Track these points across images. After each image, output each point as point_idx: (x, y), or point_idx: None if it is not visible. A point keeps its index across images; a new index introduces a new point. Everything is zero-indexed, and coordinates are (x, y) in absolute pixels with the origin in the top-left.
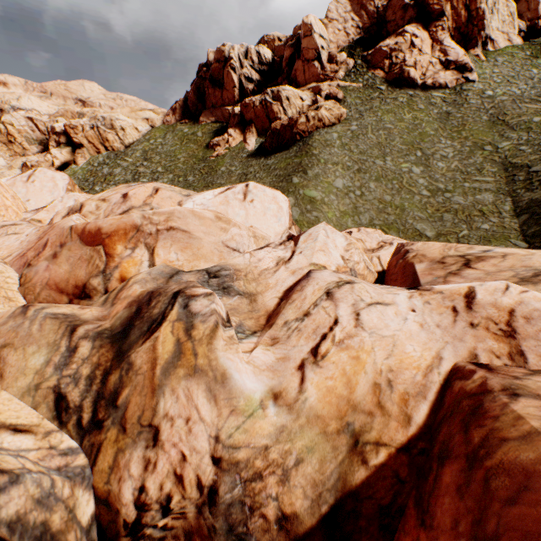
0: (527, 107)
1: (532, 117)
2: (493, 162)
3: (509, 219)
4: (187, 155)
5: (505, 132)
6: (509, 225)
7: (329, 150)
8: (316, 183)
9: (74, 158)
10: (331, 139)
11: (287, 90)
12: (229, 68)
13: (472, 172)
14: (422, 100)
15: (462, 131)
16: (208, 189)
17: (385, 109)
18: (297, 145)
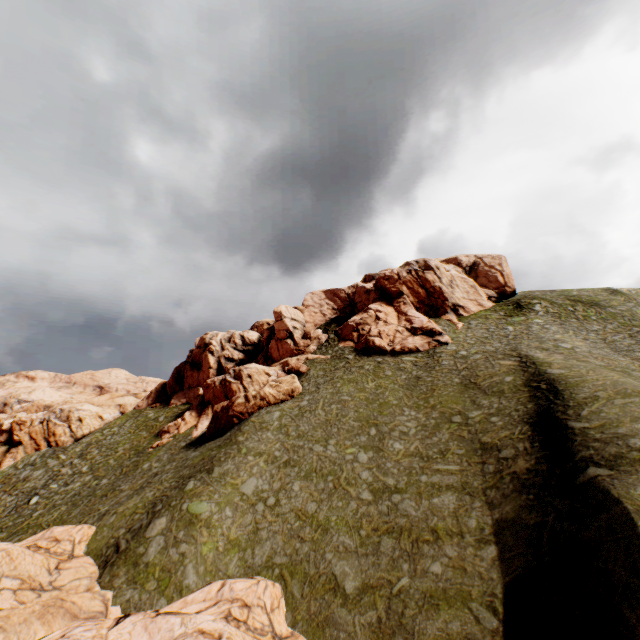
0: (501, 365)
1: (503, 376)
2: (461, 439)
3: (473, 547)
4: (129, 446)
5: (477, 395)
6: (472, 562)
7: (260, 435)
8: (216, 488)
9: (3, 459)
10: (270, 419)
11: (251, 367)
12: (208, 351)
13: (434, 454)
14: (390, 365)
15: (430, 397)
16: (100, 500)
17: (348, 378)
18: (233, 430)
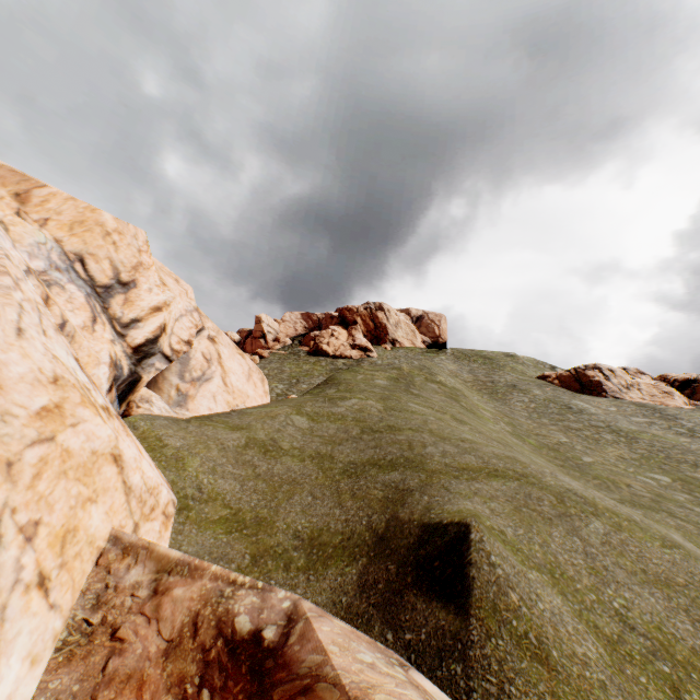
0: None
1: None
2: None
3: None
4: None
5: None
6: None
7: None
8: None
9: None
10: None
11: None
12: None
13: None
14: (327, 361)
15: None
16: None
17: (294, 363)
18: None
